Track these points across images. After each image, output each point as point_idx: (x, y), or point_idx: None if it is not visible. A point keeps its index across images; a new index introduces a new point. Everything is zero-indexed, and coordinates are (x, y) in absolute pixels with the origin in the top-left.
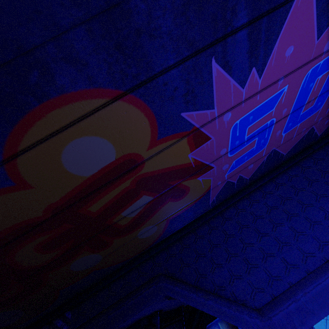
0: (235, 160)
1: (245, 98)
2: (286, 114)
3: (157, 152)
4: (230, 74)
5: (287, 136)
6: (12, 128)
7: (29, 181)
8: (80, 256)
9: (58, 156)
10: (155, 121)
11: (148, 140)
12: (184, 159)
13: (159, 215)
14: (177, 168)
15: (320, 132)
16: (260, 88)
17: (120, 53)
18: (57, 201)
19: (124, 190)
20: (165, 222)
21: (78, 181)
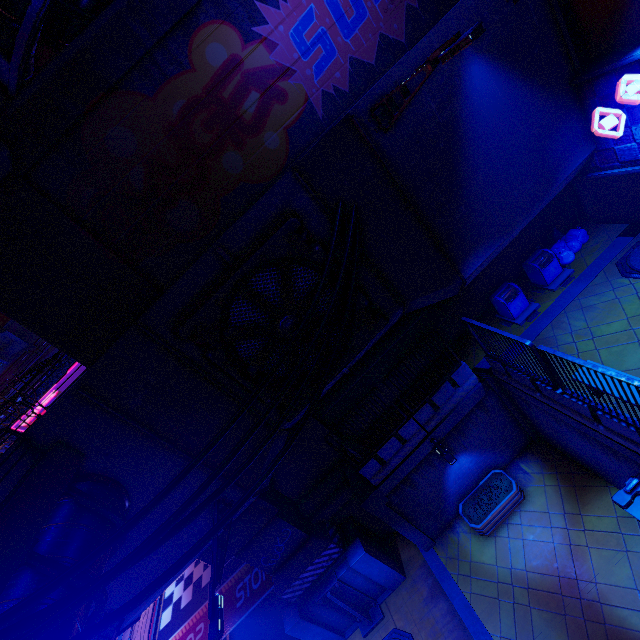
0: (313, 66)
1: (286, 16)
2: (332, 24)
3: (248, 54)
4: (267, 5)
5: (354, 44)
6: (190, 39)
7: (196, 67)
8: (227, 150)
9: (204, 54)
10: (240, 34)
11: (240, 45)
12: (268, 61)
13: (273, 120)
14: (266, 69)
15: (400, 38)
16: (292, 9)
17: (217, 6)
18: (207, 84)
19: (239, 83)
20: (284, 132)
21: (214, 71)
